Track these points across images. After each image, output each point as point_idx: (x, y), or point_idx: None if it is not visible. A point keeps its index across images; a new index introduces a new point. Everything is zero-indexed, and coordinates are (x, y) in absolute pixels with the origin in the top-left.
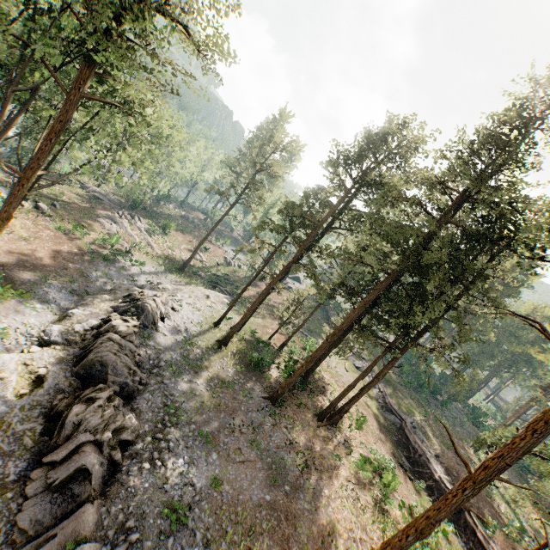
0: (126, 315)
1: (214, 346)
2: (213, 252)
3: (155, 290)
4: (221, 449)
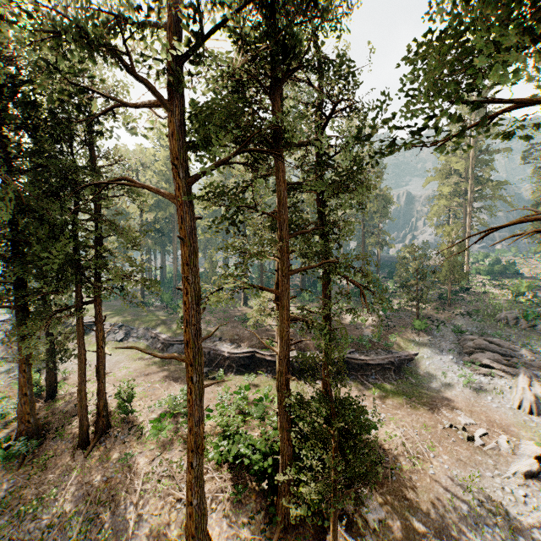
0: None
1: None
2: None
3: None
4: None
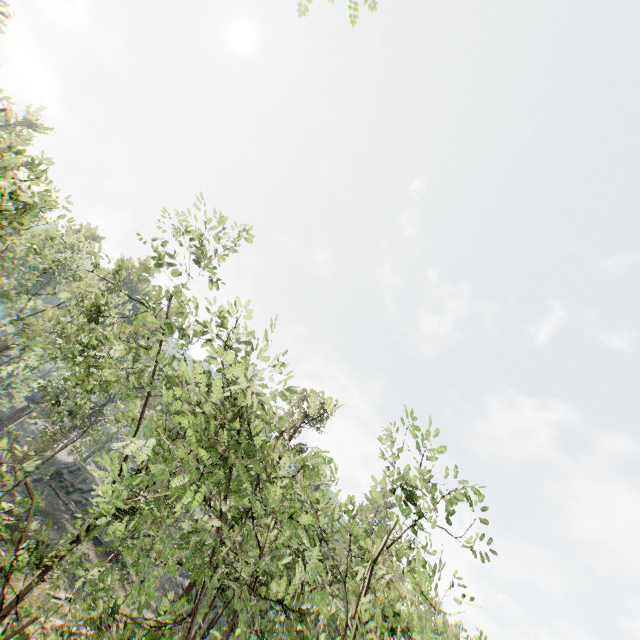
0: None
1: None
2: None
3: None
4: None
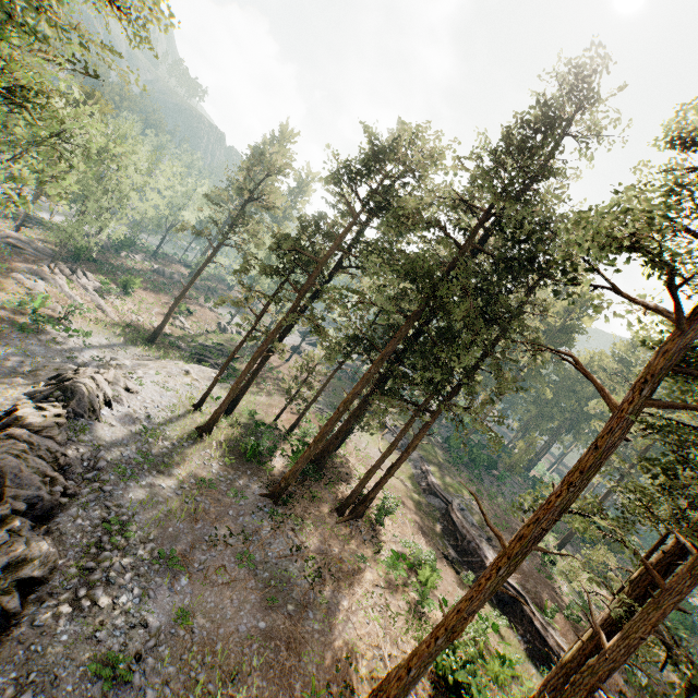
0: (47, 402)
1: (191, 436)
2: (201, 316)
3: (105, 367)
4: (195, 570)
